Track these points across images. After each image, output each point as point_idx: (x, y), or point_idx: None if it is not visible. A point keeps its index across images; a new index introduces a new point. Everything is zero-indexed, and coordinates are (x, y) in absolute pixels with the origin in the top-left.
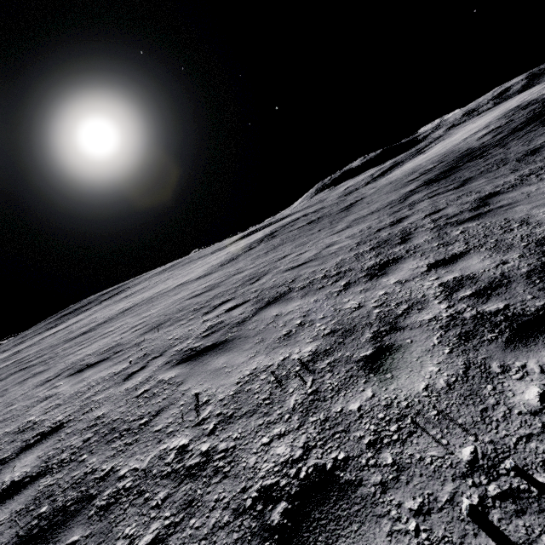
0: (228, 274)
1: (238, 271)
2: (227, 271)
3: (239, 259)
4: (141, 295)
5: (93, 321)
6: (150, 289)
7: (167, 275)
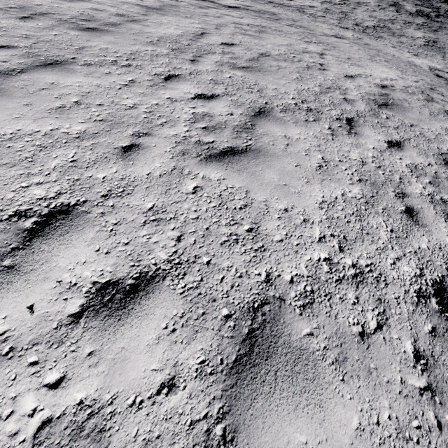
0: None
1: None
2: None
3: None
4: None
5: None
6: None
7: None
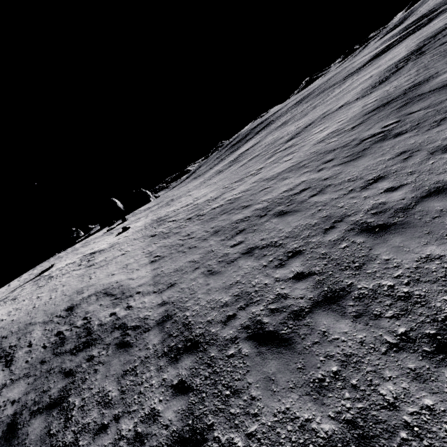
0: (388, 92)
1: (396, 88)
2: (384, 90)
3: (390, 80)
4: (302, 120)
5: (280, 137)
6: (306, 116)
7: (307, 105)
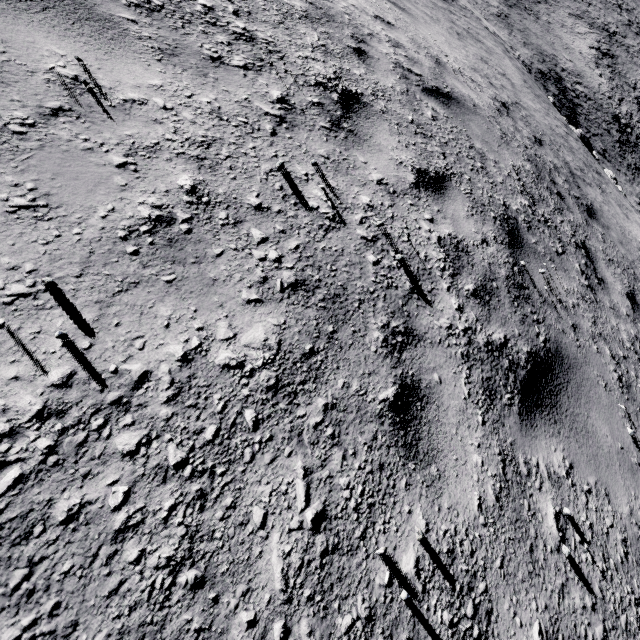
0: None
1: None
2: None
3: None
4: None
5: None
6: None
7: None
